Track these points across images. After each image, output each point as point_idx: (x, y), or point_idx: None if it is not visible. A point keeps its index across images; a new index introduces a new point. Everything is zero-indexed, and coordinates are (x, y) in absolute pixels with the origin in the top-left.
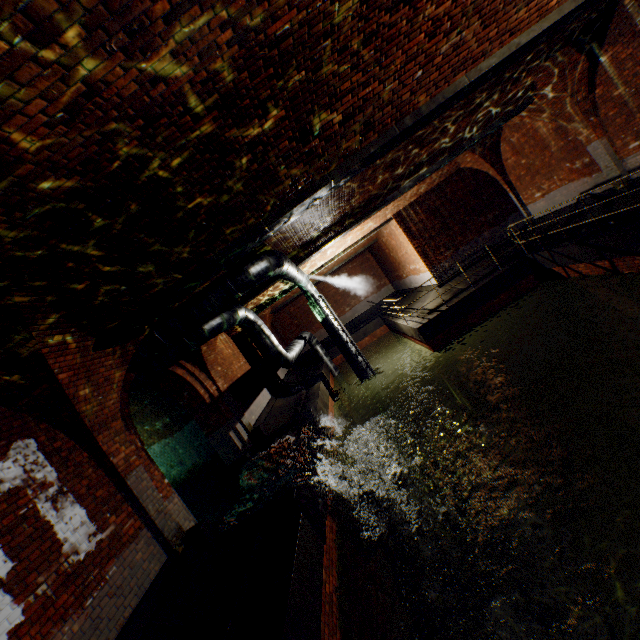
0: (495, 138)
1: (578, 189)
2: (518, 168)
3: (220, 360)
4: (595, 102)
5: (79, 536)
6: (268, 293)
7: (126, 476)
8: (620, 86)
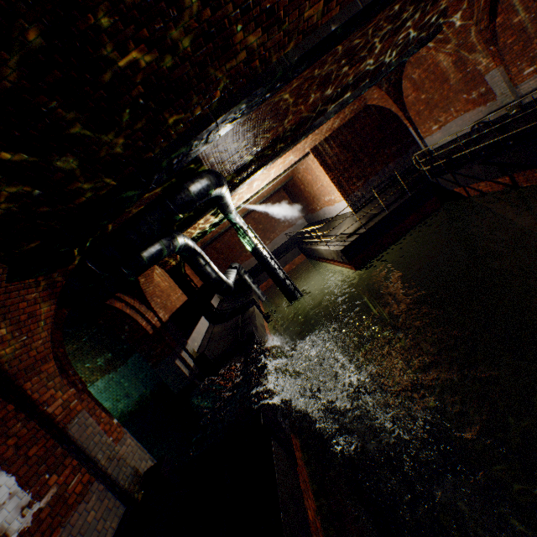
0: (398, 75)
1: (473, 118)
2: (418, 103)
3: (158, 292)
4: (495, 31)
5: (7, 513)
6: (199, 226)
7: (66, 426)
8: (521, 12)
